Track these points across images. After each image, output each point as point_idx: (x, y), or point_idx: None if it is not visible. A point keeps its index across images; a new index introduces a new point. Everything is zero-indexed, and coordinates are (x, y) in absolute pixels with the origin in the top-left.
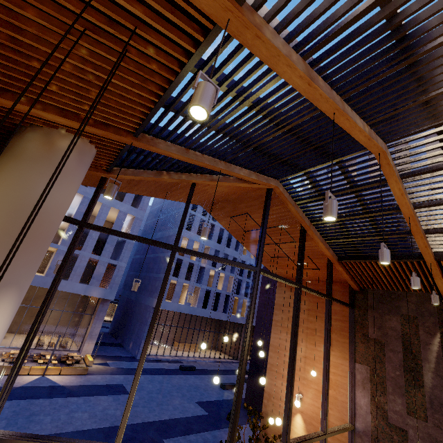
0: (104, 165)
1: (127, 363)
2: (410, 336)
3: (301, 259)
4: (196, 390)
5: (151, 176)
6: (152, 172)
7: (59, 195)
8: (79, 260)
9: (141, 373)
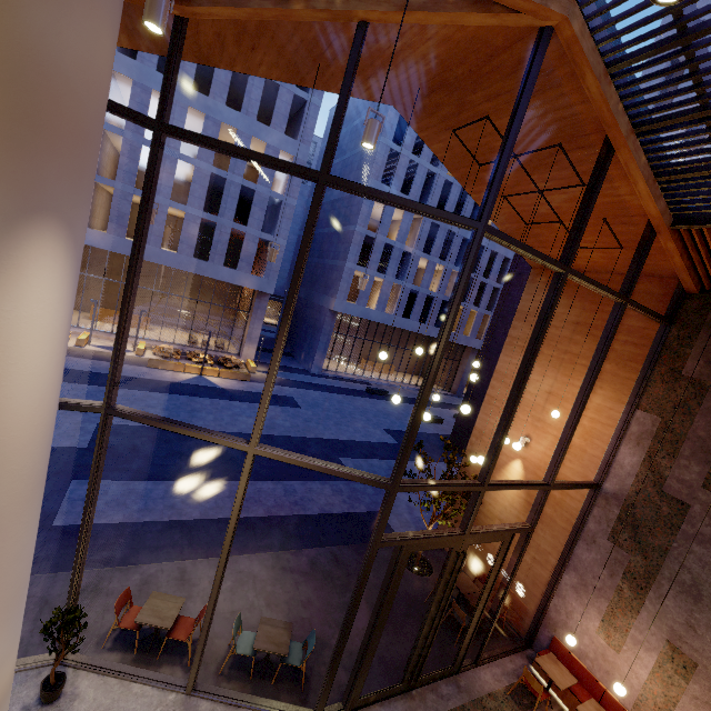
0: None
1: (298, 375)
2: None
3: (583, 217)
4: (385, 417)
5: (268, 6)
6: None
7: (75, 36)
8: (217, 232)
9: (316, 389)
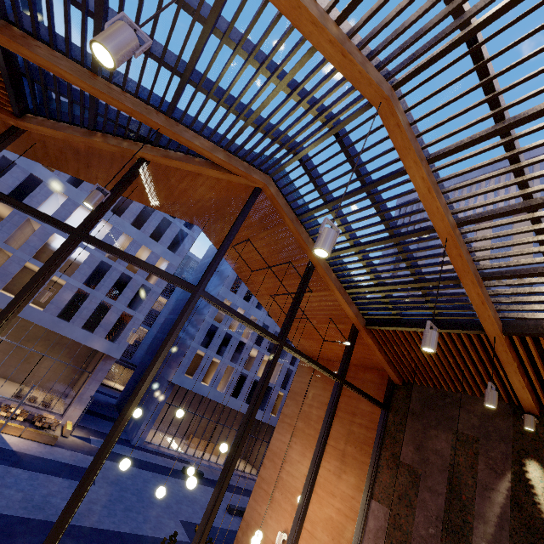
0: (5, 101)
1: (115, 445)
2: (463, 469)
3: (294, 305)
4: (190, 504)
5: (77, 135)
6: (81, 130)
7: None
8: (88, 300)
9: None
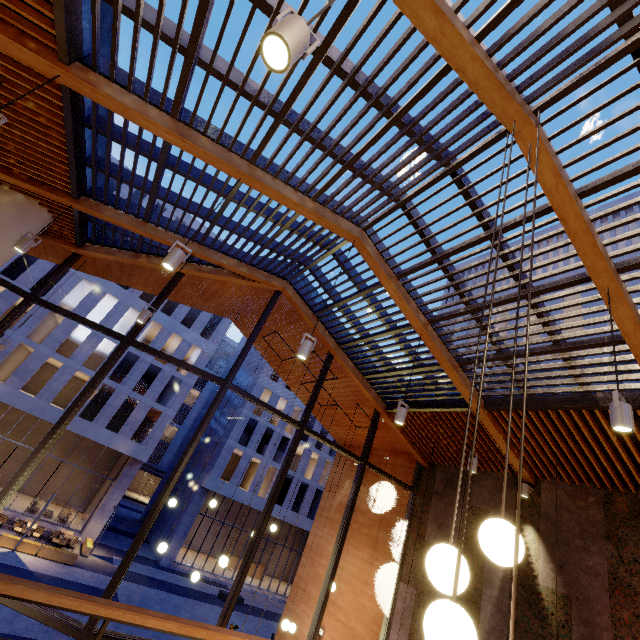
0: (71, 237)
1: (141, 566)
2: (476, 541)
3: (314, 392)
4: None
5: (126, 257)
6: (129, 253)
7: None
8: (114, 396)
9: (154, 585)
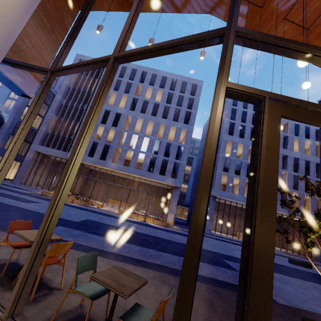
0: None
1: None
2: None
3: None
4: None
5: None
6: None
7: None
8: (157, 160)
9: (207, 237)
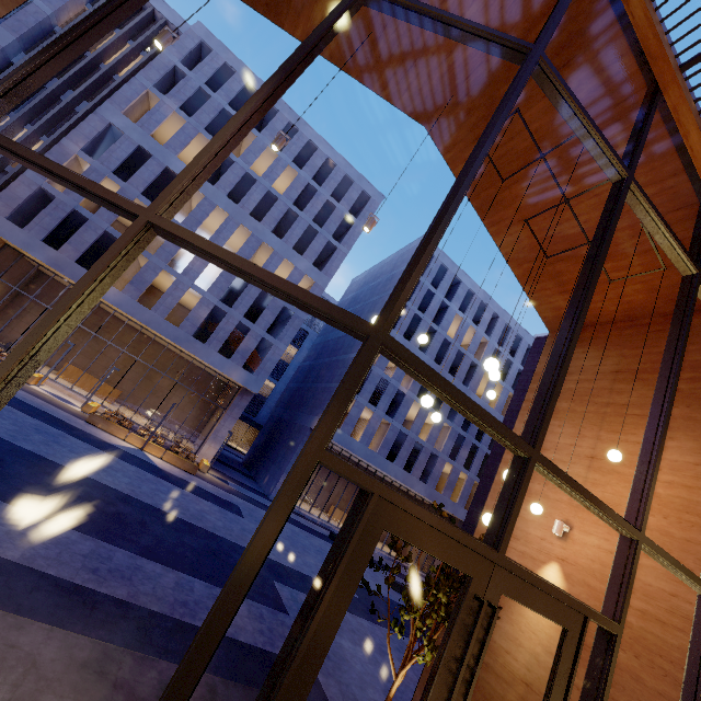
0: None
1: (253, 494)
2: None
3: (639, 134)
4: None
5: None
6: None
7: None
8: (225, 320)
9: None
